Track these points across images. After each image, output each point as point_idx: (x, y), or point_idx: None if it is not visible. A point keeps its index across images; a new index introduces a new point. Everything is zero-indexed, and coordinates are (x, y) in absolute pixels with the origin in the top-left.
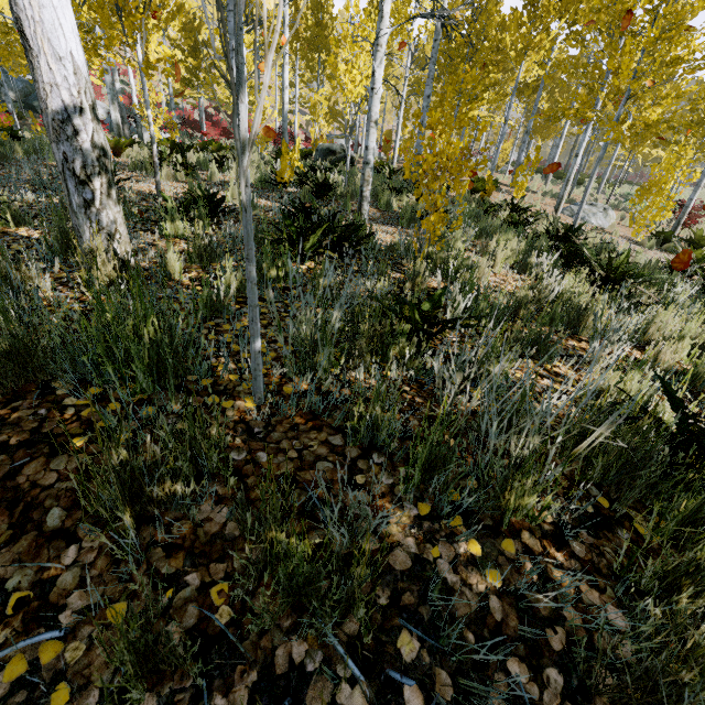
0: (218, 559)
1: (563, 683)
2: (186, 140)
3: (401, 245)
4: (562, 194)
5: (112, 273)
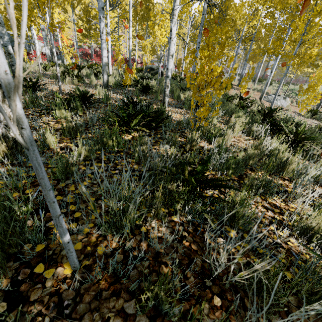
0: None
1: None
2: (85, 63)
3: (184, 122)
4: (264, 90)
5: (5, 150)
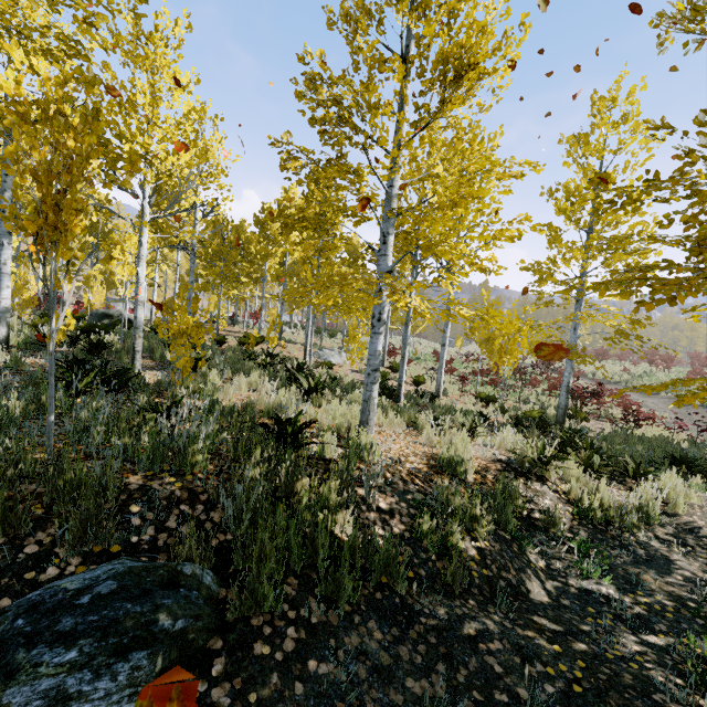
0: (34, 499)
1: (204, 508)
2: None
3: (164, 380)
4: (306, 344)
5: None
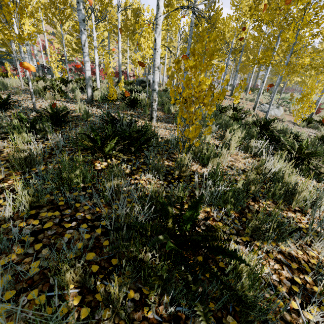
0: None
1: None
2: (76, 77)
3: (172, 142)
4: (257, 100)
5: None
